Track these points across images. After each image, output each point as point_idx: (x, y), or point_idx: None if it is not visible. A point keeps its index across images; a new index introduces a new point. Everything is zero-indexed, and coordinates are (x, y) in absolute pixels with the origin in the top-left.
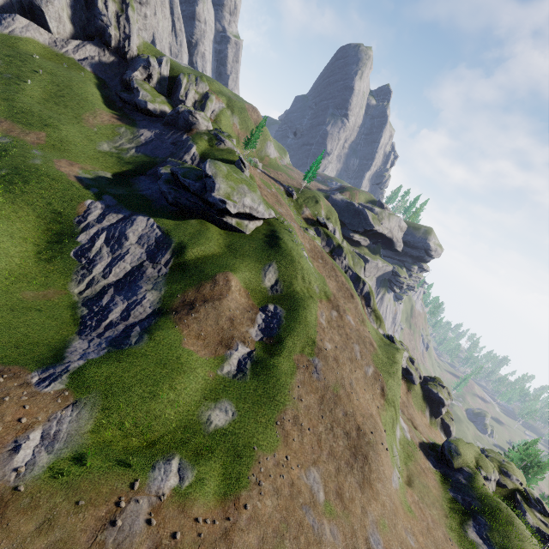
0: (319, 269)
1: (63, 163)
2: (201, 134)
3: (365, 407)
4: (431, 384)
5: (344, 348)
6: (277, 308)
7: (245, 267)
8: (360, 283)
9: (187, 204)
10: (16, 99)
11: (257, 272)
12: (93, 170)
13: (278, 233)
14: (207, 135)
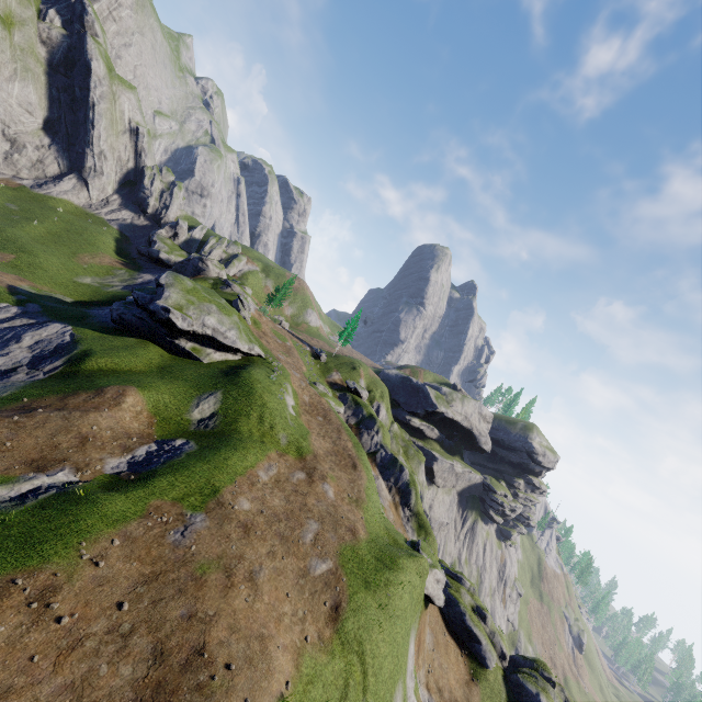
0: (309, 424)
1: (10, 276)
2: (207, 278)
3: (261, 619)
4: (524, 673)
5: (281, 518)
6: (188, 443)
7: (169, 389)
8: (396, 468)
9: (133, 321)
10: (8, 230)
11: (187, 399)
12: (50, 292)
13: (249, 366)
14: (214, 279)
